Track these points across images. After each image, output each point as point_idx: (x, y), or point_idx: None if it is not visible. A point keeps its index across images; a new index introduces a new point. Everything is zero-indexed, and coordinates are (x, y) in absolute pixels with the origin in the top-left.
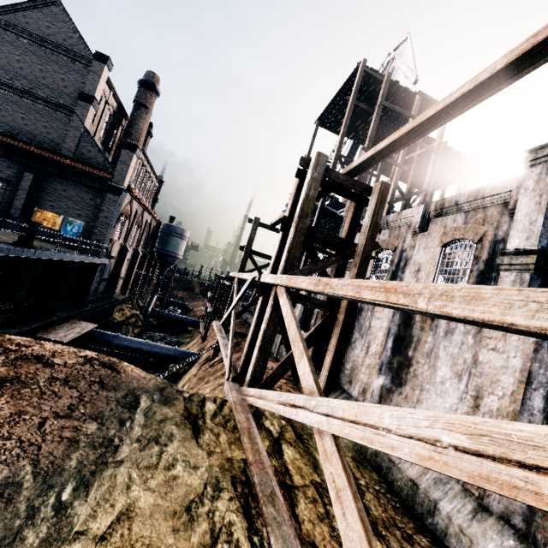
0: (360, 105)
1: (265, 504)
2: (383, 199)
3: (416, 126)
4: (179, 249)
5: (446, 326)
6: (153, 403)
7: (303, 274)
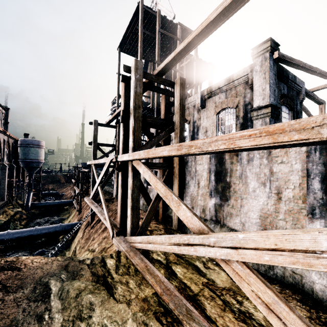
0: (146, 33)
1: (188, 324)
2: (183, 88)
3: (204, 28)
4: (40, 156)
5: (247, 157)
6: (63, 283)
7: (147, 148)
